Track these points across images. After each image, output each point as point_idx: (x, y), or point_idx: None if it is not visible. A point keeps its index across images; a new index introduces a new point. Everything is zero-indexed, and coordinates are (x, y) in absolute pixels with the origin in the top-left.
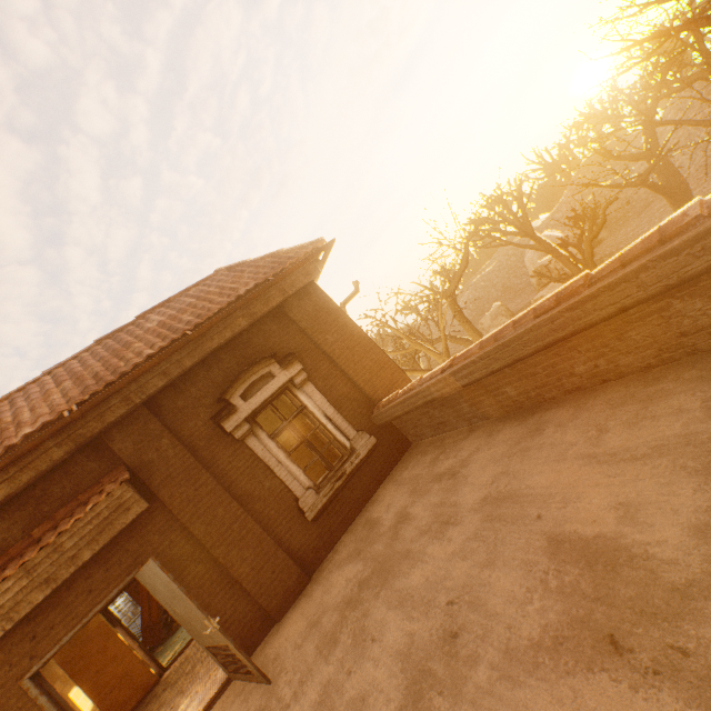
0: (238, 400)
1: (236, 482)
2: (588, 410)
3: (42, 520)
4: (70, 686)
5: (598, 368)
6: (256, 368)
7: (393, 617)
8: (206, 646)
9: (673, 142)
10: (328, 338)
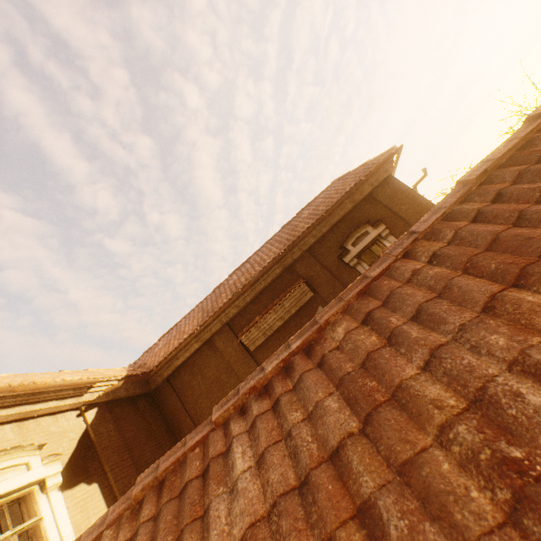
0: (350, 247)
1: None
2: None
3: (275, 298)
4: None
5: None
6: (358, 230)
7: None
8: None
9: None
10: (402, 208)
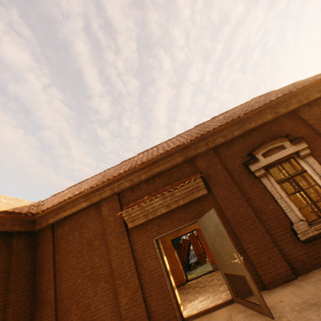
0: (259, 156)
1: (251, 199)
2: None
3: (169, 184)
4: (163, 254)
5: None
6: (273, 141)
7: None
8: (224, 272)
9: None
10: None
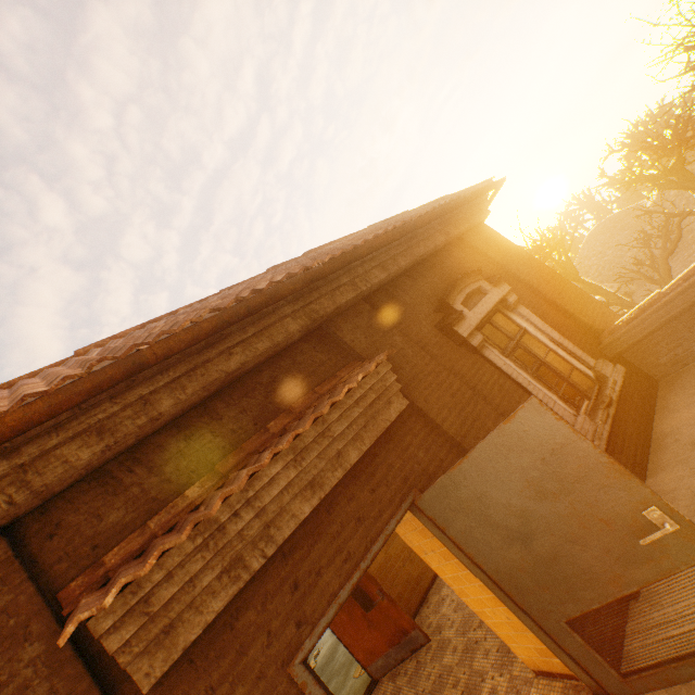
0: (460, 308)
1: (488, 398)
2: None
3: (275, 413)
4: None
5: None
6: (466, 280)
7: None
8: (571, 618)
9: (681, 202)
10: (519, 268)
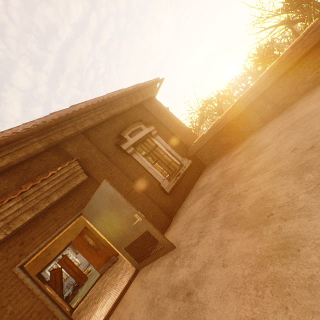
0: (127, 137)
1: (129, 173)
2: (319, 88)
3: (27, 181)
4: None
5: (318, 73)
6: (134, 124)
7: (254, 179)
8: (125, 247)
9: None
10: (163, 119)
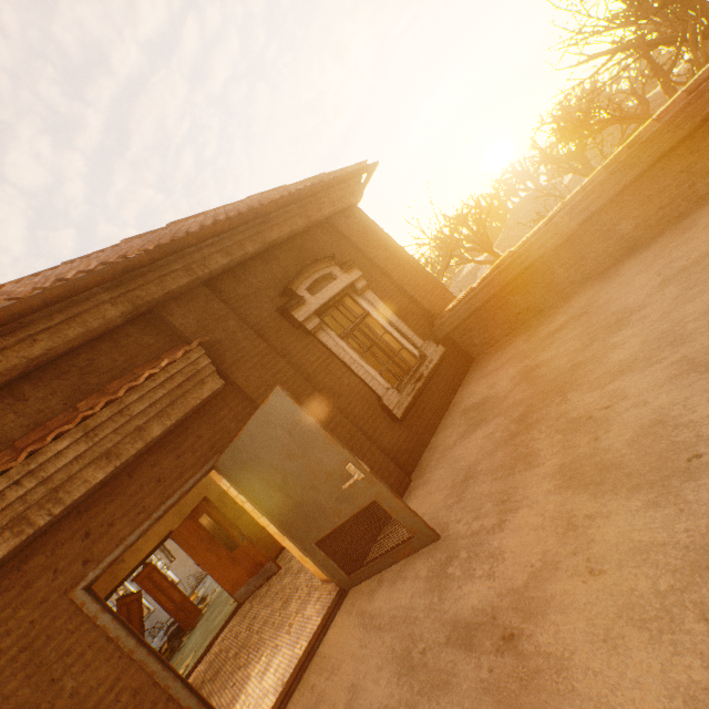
0: (304, 293)
1: (312, 376)
2: None
3: (89, 393)
4: None
5: None
6: (317, 266)
7: (621, 382)
8: (317, 541)
9: None
10: (379, 254)
